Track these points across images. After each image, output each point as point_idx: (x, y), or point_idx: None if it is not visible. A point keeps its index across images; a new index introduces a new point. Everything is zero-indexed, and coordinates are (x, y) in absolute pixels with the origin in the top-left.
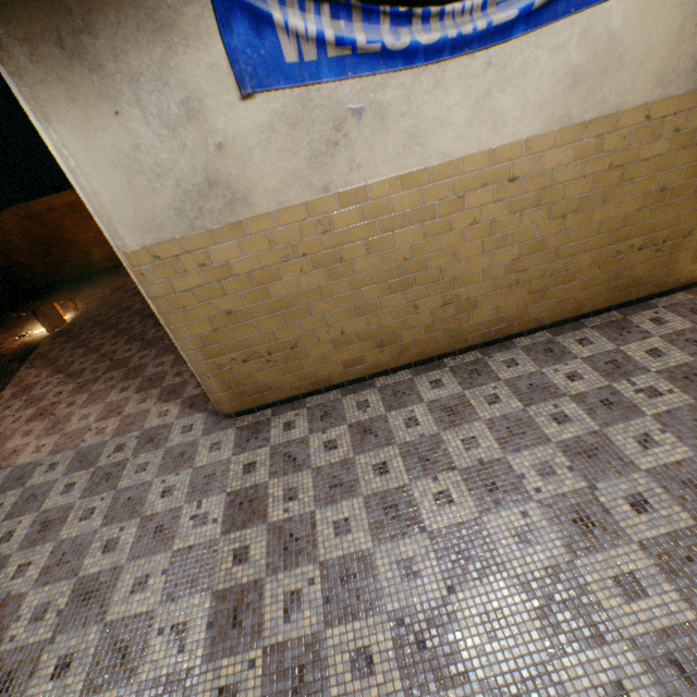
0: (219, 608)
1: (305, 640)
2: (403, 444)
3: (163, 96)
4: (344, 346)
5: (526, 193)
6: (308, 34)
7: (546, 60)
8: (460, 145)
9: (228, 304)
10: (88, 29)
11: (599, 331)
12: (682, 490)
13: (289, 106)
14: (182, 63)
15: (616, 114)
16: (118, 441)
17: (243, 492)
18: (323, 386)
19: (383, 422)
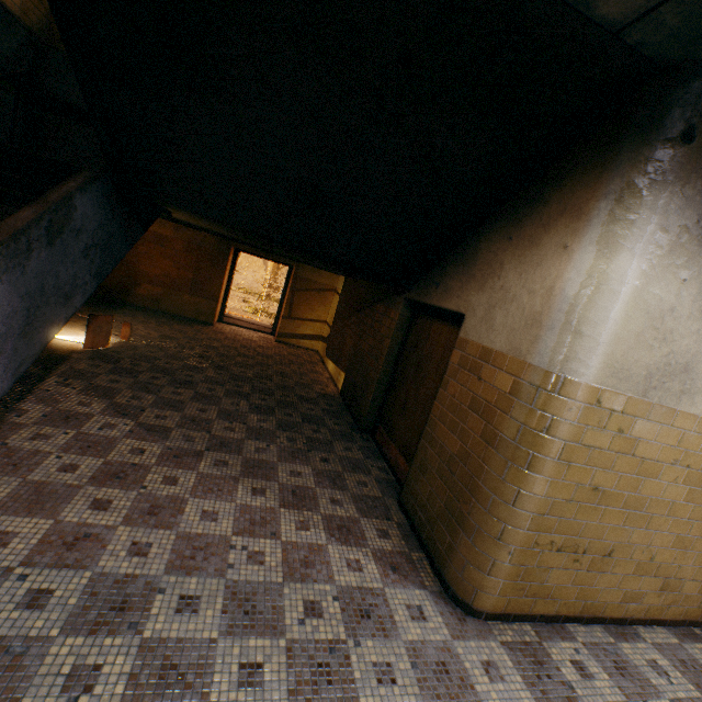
0: None
1: None
2: None
3: None
4: (639, 574)
5: None
6: None
7: None
8: None
9: (601, 478)
10: None
11: None
12: None
13: None
14: None
15: None
16: (301, 591)
17: None
18: (590, 613)
19: None
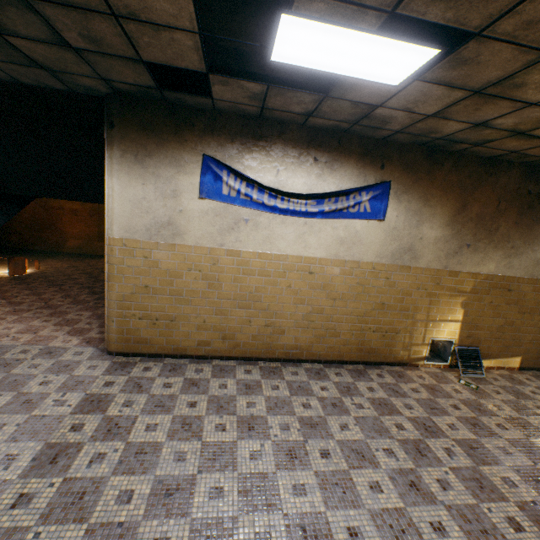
0: (46, 451)
1: (95, 479)
2: (212, 395)
3: (167, 186)
4: (202, 331)
5: (317, 281)
6: (235, 188)
7: (329, 230)
8: (288, 249)
9: (148, 281)
10: (150, 156)
11: (349, 372)
12: (350, 453)
13: (218, 208)
14: (180, 178)
15: (360, 262)
16: (25, 347)
17: (97, 395)
18: (180, 353)
19: (207, 382)
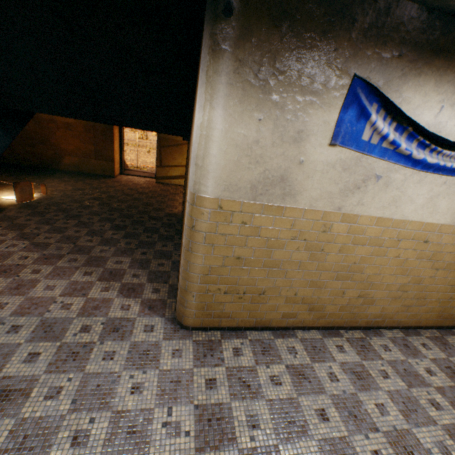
0: None
1: None
2: (333, 396)
3: (291, 124)
4: (290, 303)
5: (428, 250)
6: (382, 131)
7: None
8: (412, 214)
9: (241, 252)
10: (277, 73)
11: (431, 341)
12: None
13: (348, 159)
14: (312, 113)
15: None
16: (83, 321)
17: (209, 408)
18: (262, 325)
19: (312, 370)
